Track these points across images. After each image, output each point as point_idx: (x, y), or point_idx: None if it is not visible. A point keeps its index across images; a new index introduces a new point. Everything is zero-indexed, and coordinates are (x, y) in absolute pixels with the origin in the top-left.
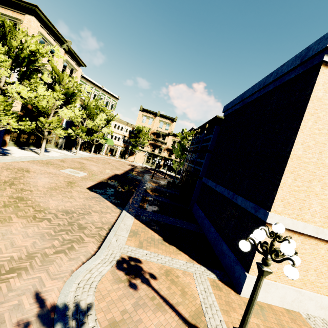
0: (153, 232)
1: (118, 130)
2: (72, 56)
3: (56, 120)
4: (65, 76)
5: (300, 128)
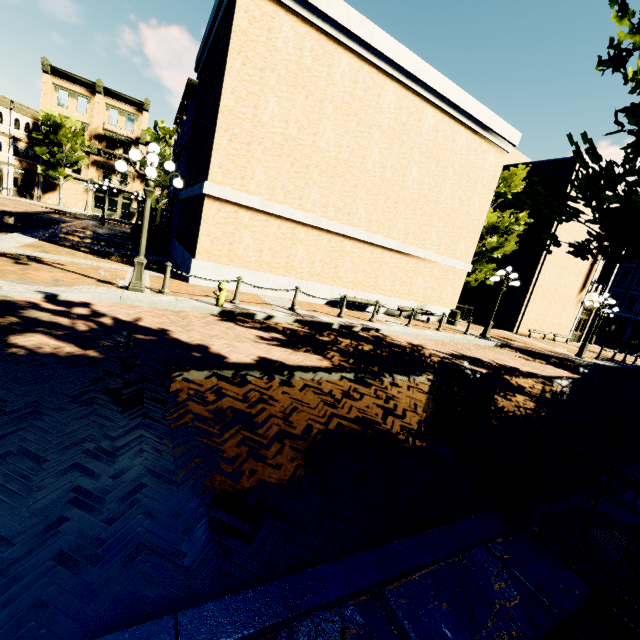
0: (75, 251)
1: None
2: None
3: None
4: None
5: (227, 70)
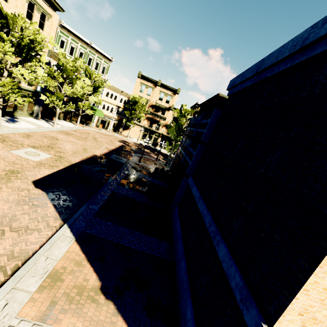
0: (91, 271)
1: (111, 99)
2: None
3: (10, 83)
4: (21, 20)
5: None
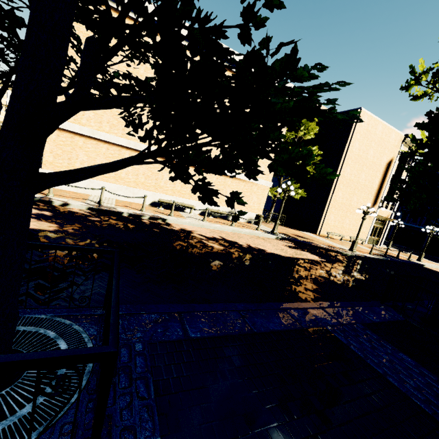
0: None
1: None
2: None
3: None
4: None
5: None
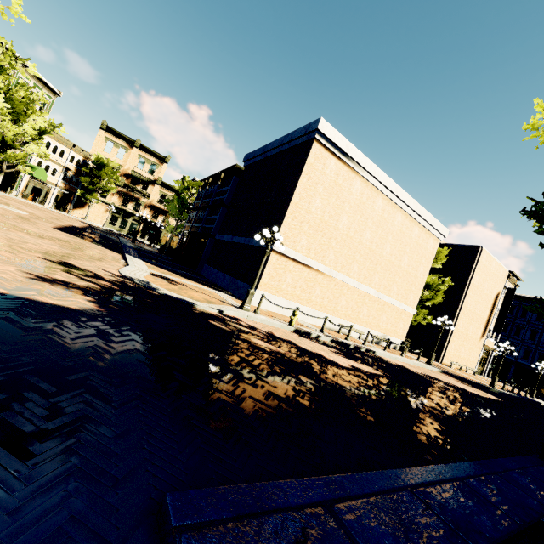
0: (169, 272)
1: (53, 154)
2: None
3: None
4: None
5: (299, 182)
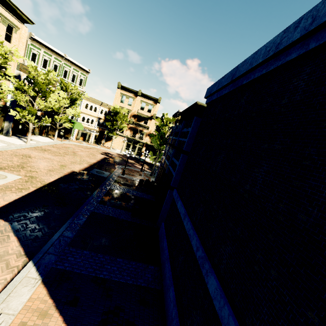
0: (59, 322)
1: (90, 111)
2: (6, 4)
3: None
4: None
5: None
